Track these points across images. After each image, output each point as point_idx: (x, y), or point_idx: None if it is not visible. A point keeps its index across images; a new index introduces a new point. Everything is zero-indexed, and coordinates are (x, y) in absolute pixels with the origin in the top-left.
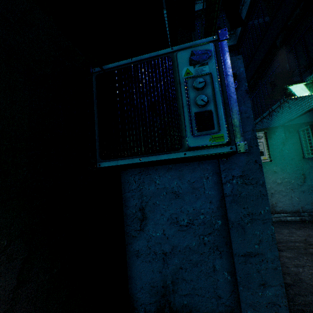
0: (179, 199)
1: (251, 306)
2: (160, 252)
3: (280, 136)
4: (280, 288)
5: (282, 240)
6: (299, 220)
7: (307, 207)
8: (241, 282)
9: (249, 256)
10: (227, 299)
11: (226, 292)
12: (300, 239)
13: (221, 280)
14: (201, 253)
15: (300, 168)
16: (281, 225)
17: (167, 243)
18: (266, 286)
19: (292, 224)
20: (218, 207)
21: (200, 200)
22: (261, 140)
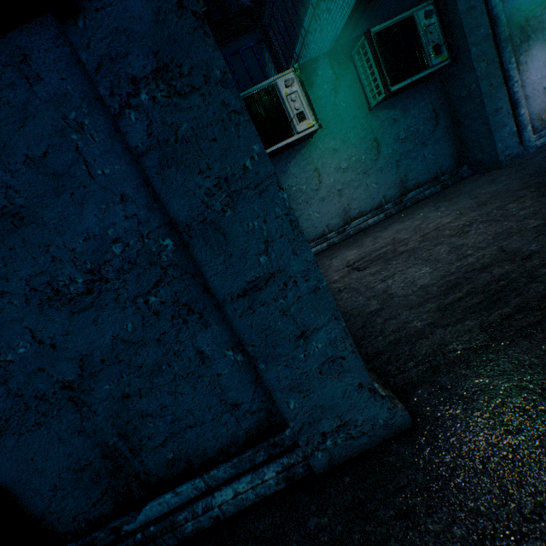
0: (27, 227)
1: (294, 389)
2: (54, 390)
3: (327, 77)
4: (336, 323)
5: (365, 255)
6: (384, 218)
7: (390, 193)
8: (258, 355)
9: (254, 289)
10: (252, 400)
11: (244, 389)
12: (386, 242)
13: (226, 372)
14: (157, 340)
15: (369, 131)
16: (363, 235)
17: (60, 359)
18: (309, 334)
19: (376, 227)
20: (149, 205)
21: (91, 205)
22: (295, 88)
